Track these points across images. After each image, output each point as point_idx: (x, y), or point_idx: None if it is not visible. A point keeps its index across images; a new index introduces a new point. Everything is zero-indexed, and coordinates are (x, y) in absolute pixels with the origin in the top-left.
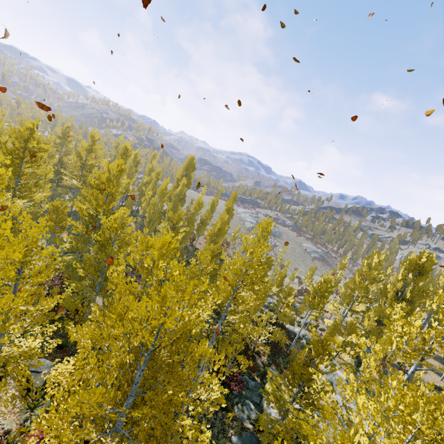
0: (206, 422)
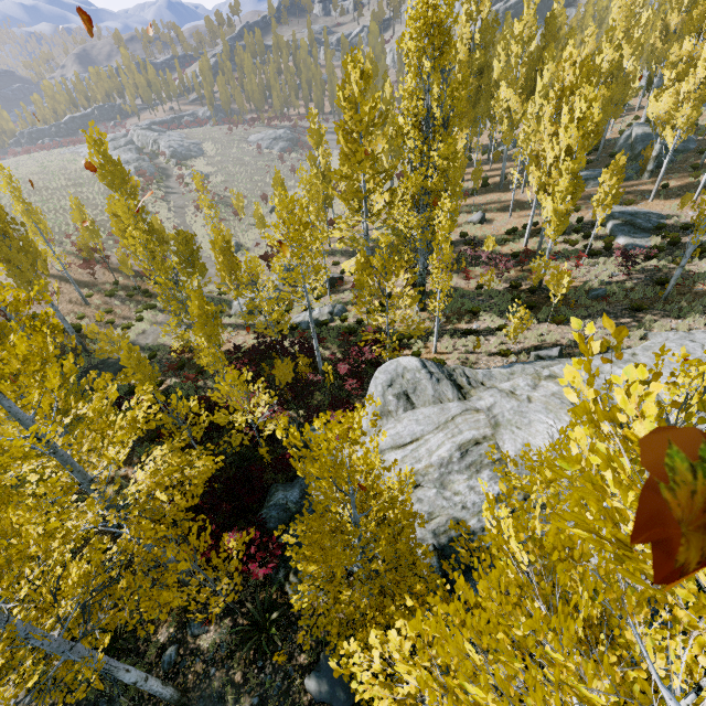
0: (248, 704)
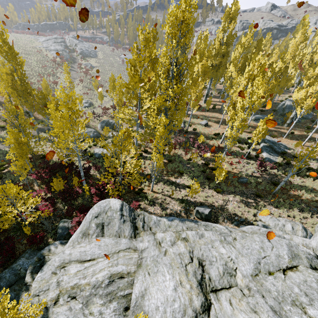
0: None
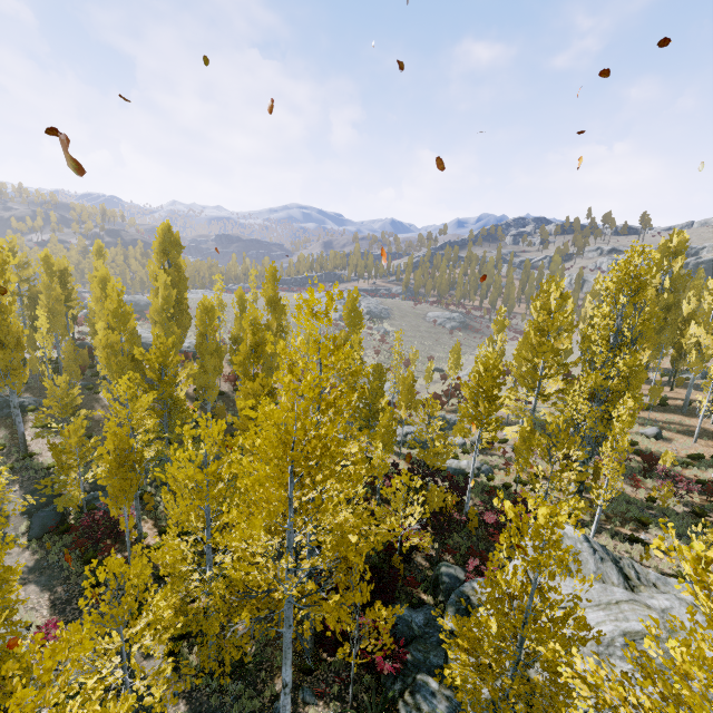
0: None
